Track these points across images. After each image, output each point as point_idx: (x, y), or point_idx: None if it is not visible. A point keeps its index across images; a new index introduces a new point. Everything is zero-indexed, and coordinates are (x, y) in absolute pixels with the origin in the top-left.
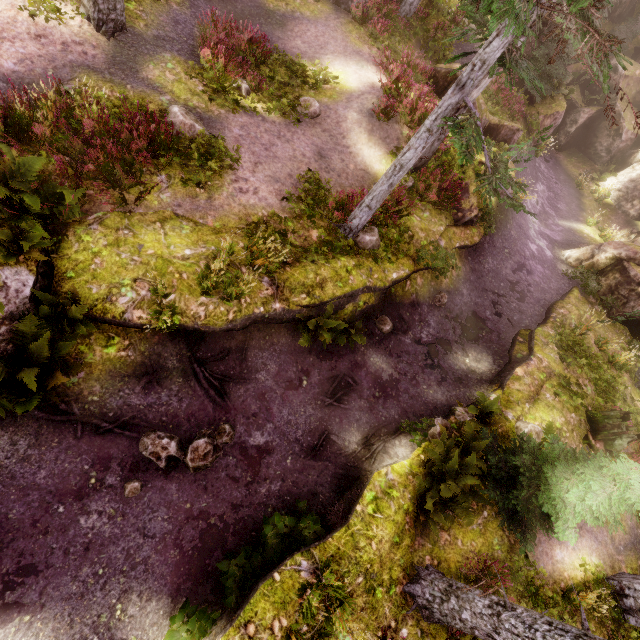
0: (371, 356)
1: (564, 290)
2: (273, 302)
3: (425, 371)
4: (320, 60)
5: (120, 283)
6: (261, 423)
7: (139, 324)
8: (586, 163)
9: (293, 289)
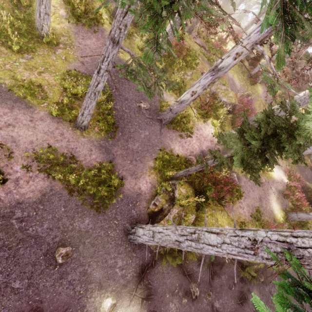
0: (254, 289)
1: None
2: None
3: (270, 309)
4: None
5: None
6: (218, 297)
7: None
8: None
9: None
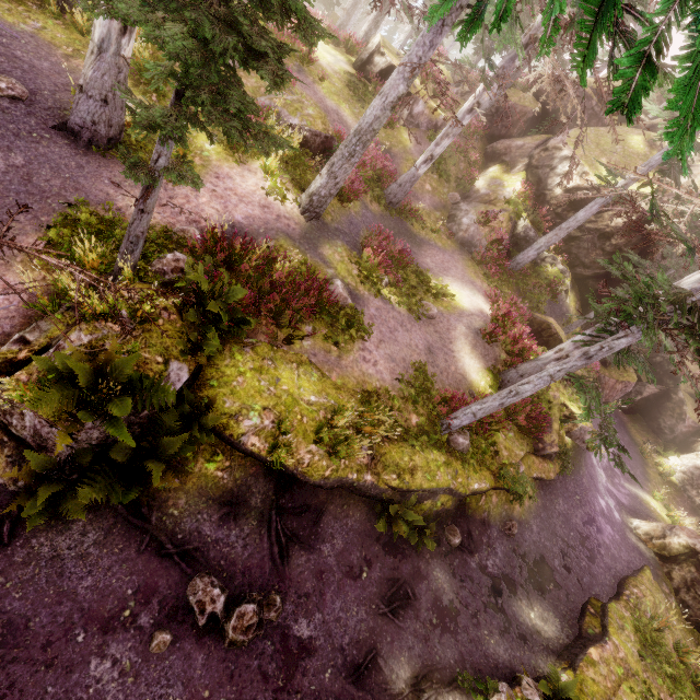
0: (434, 568)
1: (635, 565)
2: (366, 472)
3: (487, 610)
4: (442, 278)
5: (251, 406)
6: (311, 609)
7: (249, 450)
8: (649, 433)
9: (386, 466)
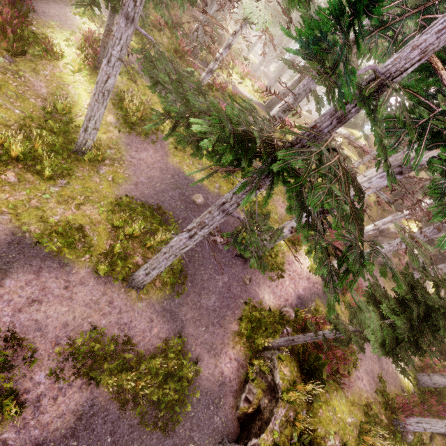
0: None
1: None
2: None
3: None
4: None
5: (329, 431)
6: None
7: None
8: None
9: None
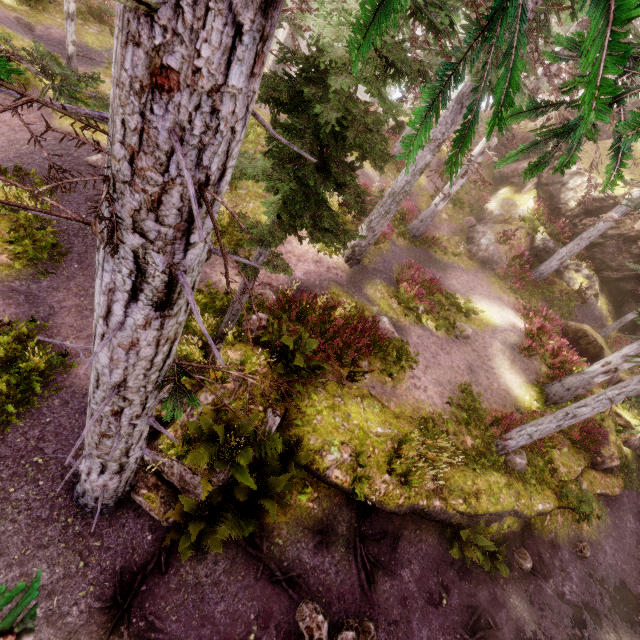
0: (510, 595)
1: None
2: (434, 498)
3: None
4: (470, 297)
5: (331, 442)
6: (400, 637)
7: (333, 482)
8: None
9: (451, 490)
